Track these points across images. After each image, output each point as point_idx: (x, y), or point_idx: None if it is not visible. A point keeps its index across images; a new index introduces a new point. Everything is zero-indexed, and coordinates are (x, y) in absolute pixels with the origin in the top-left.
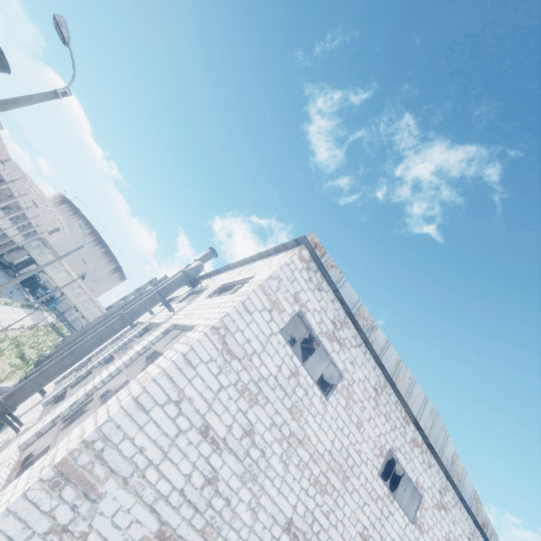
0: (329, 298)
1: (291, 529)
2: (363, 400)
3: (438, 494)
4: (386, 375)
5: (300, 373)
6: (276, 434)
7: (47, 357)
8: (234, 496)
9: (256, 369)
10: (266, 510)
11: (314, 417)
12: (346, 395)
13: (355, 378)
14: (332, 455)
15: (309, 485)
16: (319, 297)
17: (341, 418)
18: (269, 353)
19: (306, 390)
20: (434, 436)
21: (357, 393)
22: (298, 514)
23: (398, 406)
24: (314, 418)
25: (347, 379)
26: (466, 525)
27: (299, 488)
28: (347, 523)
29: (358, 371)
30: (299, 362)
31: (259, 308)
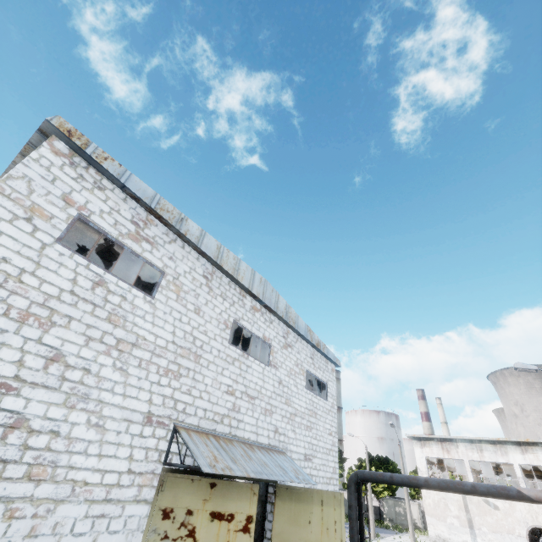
0: (118, 197)
1: (152, 420)
2: (194, 289)
3: (283, 339)
4: (212, 262)
5: (107, 280)
6: (99, 348)
7: None
8: (62, 425)
9: (36, 290)
10: (115, 418)
11: (143, 317)
12: (174, 289)
13: (179, 271)
14: (177, 344)
15: (160, 377)
16: (103, 197)
17: (175, 310)
18: (49, 269)
19: (122, 295)
20: (267, 298)
21: (186, 284)
22: (156, 405)
23: (232, 285)
24: (144, 319)
25: (170, 274)
26: (307, 350)
27: (149, 384)
28: (211, 390)
29: (181, 264)
30: (101, 269)
31: (6, 218)
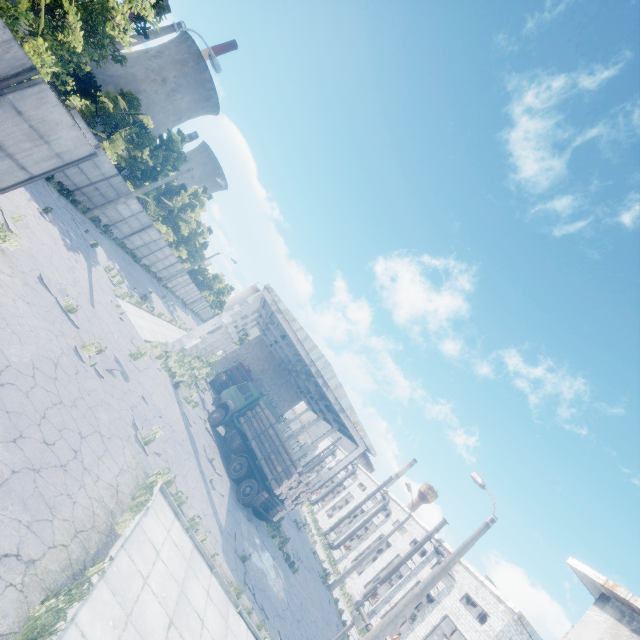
0: (526, 637)
1: None
2: None
3: None
4: None
5: None
6: None
7: (338, 545)
8: None
9: None
10: None
11: None
12: None
13: None
14: None
15: None
16: (521, 637)
17: None
18: None
19: None
20: None
21: None
22: None
23: None
24: None
25: None
26: None
27: None
28: None
29: None
30: None
31: None
